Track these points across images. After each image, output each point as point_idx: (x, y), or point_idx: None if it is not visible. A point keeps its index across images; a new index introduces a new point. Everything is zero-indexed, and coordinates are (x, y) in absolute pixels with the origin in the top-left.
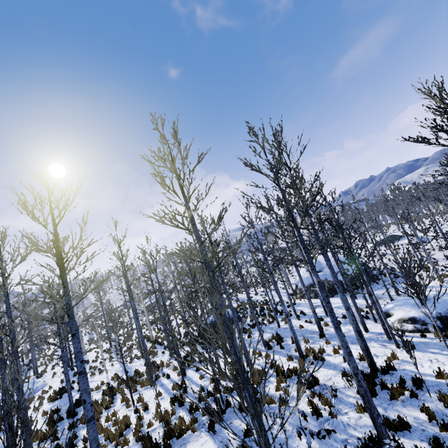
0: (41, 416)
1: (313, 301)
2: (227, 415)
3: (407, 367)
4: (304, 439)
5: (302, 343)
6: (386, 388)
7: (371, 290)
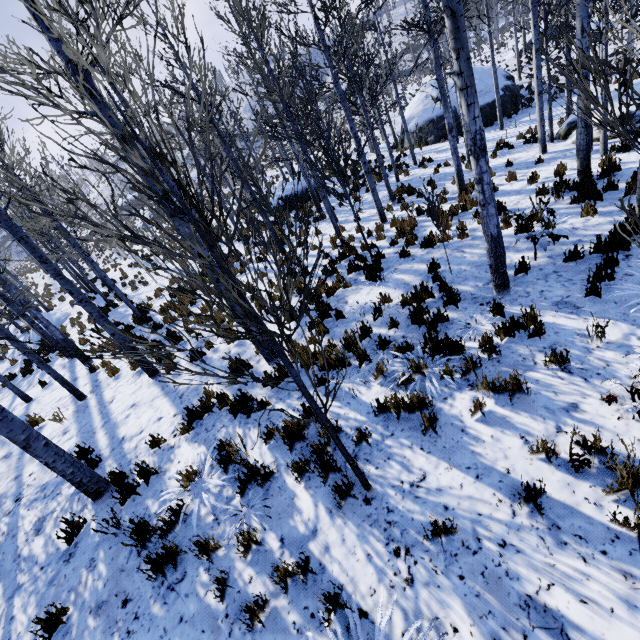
0: (97, 335)
1: (434, 147)
2: (384, 266)
3: (632, 166)
4: (516, 255)
5: (447, 186)
6: (611, 190)
7: (605, 56)
